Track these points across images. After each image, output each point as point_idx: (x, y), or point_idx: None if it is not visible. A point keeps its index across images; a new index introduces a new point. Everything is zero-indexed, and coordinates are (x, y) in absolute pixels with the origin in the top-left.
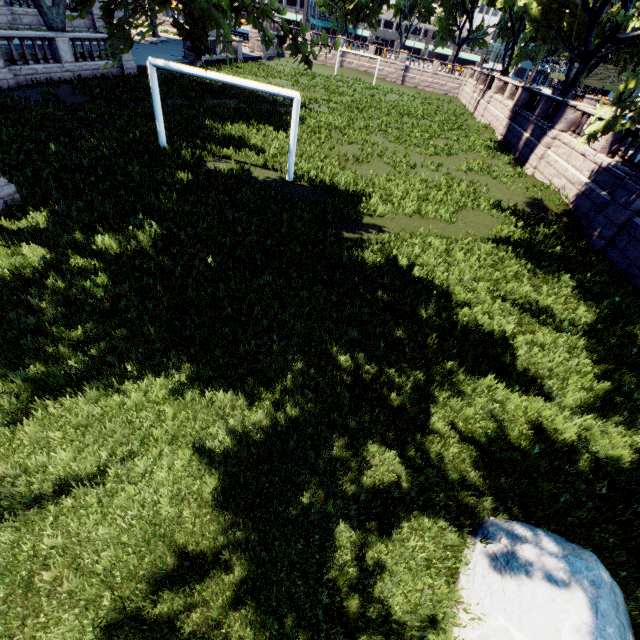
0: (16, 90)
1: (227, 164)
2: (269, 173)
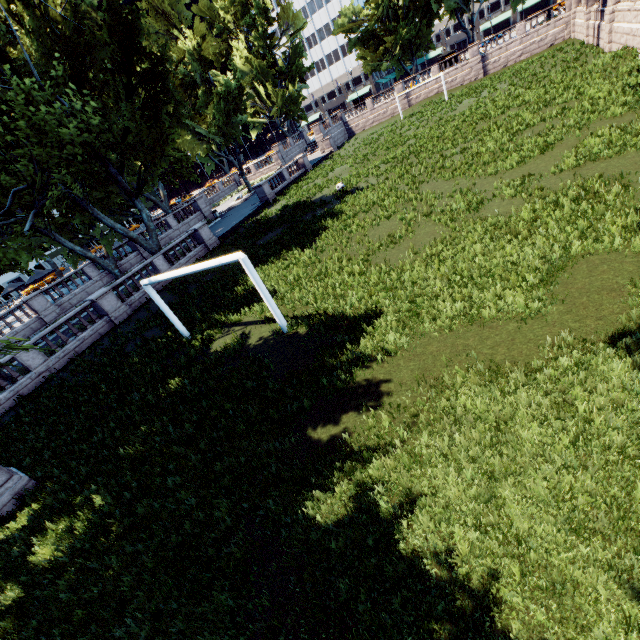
0: (131, 316)
1: (232, 335)
2: (268, 329)
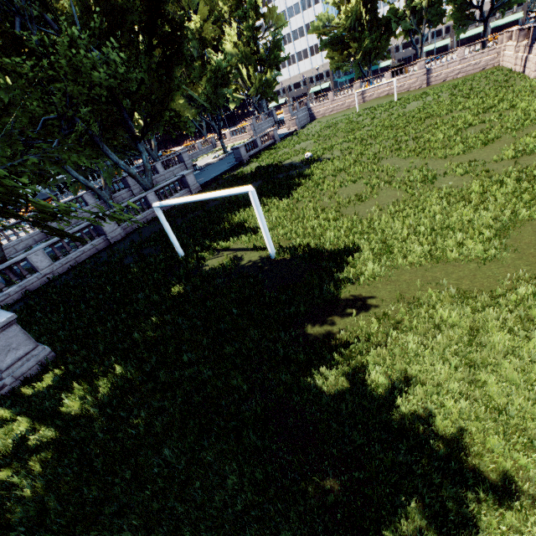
0: (124, 238)
1: (223, 257)
2: (257, 255)
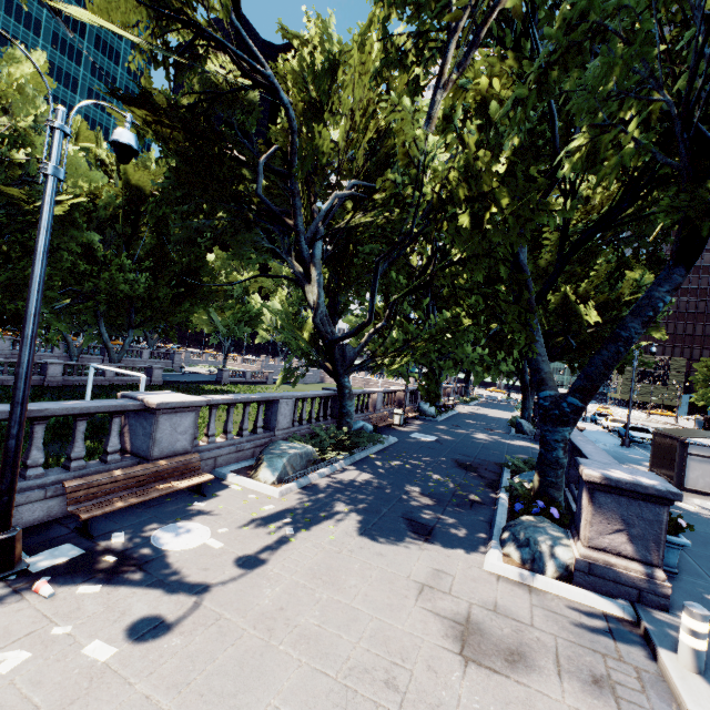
0: (59, 386)
1: None
2: None
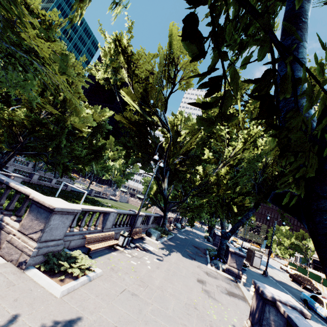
0: (35, 184)
1: None
2: None
